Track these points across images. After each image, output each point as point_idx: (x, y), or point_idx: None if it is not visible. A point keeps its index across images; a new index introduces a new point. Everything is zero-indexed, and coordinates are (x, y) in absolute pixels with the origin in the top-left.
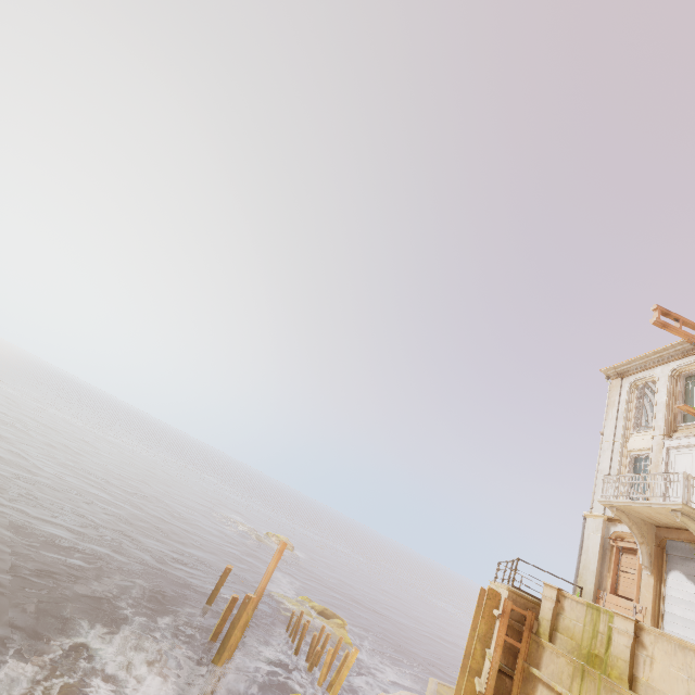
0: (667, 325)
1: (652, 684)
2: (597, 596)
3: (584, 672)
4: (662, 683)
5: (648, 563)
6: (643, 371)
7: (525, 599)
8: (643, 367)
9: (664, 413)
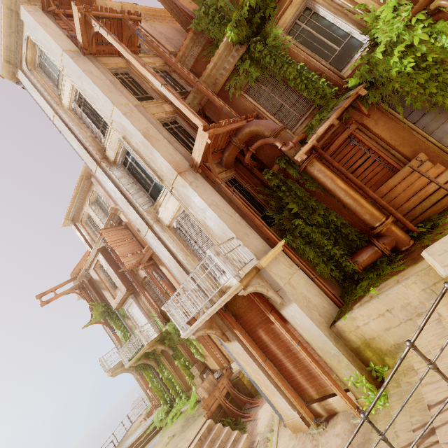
0: (48, 301)
1: None
2: (148, 393)
3: None
4: None
5: (138, 375)
6: None
7: None
8: None
9: None
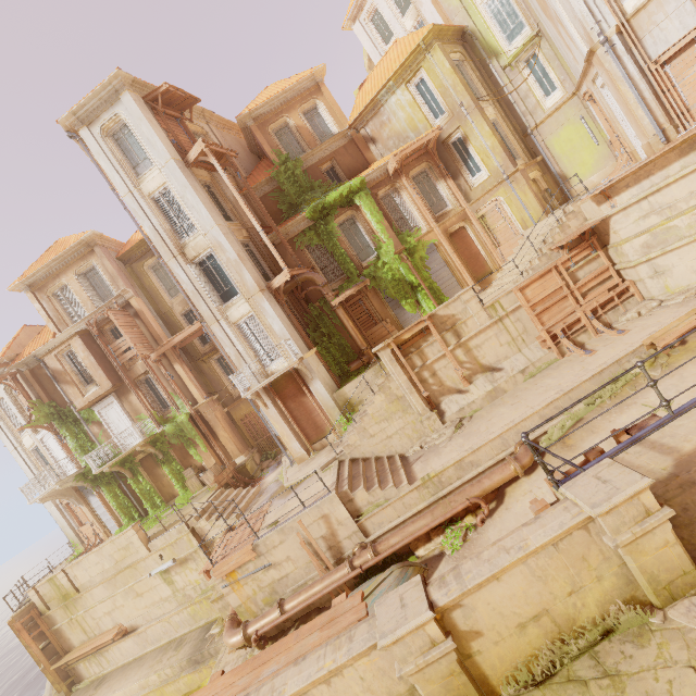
0: None
1: (82, 583)
2: (79, 533)
3: (67, 605)
4: (84, 580)
5: (79, 503)
6: None
7: (26, 609)
8: None
9: (23, 419)
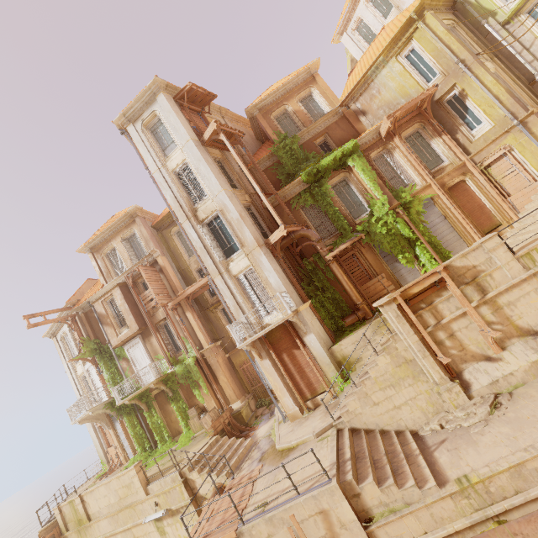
0: (37, 324)
1: (93, 512)
2: (107, 453)
3: (80, 531)
4: (94, 509)
5: (108, 427)
6: (61, 330)
7: (51, 525)
8: (59, 328)
9: (78, 352)
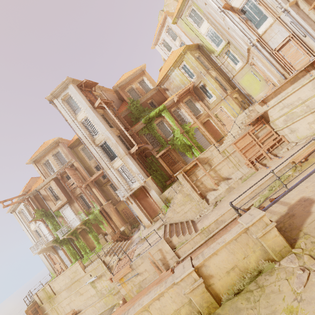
0: (8, 205)
1: (57, 290)
2: (54, 268)
3: (50, 301)
4: (57, 288)
5: (54, 253)
6: (18, 207)
7: (33, 304)
8: (17, 206)
9: (31, 217)
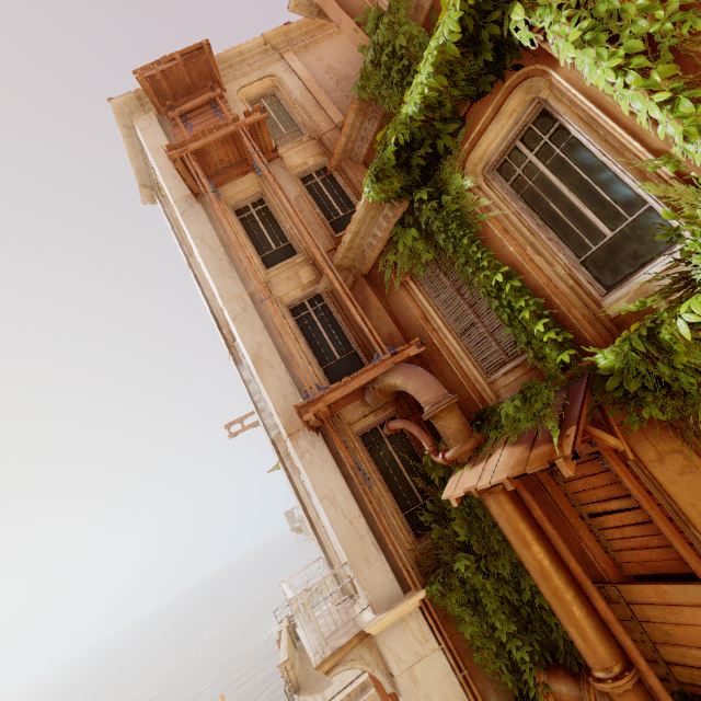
0: (236, 433)
1: None
2: None
3: None
4: None
5: None
6: None
7: None
8: None
9: None
